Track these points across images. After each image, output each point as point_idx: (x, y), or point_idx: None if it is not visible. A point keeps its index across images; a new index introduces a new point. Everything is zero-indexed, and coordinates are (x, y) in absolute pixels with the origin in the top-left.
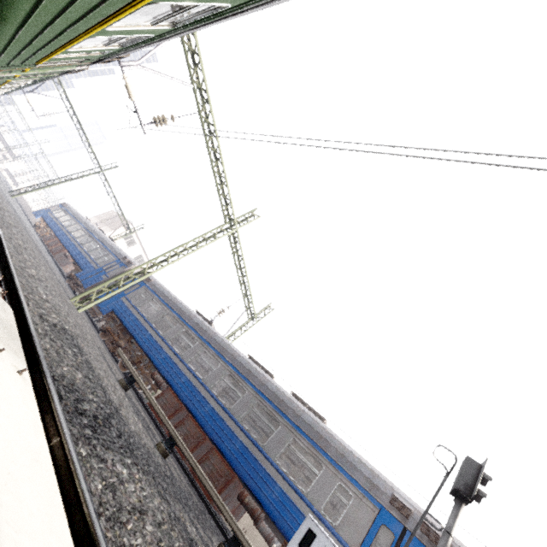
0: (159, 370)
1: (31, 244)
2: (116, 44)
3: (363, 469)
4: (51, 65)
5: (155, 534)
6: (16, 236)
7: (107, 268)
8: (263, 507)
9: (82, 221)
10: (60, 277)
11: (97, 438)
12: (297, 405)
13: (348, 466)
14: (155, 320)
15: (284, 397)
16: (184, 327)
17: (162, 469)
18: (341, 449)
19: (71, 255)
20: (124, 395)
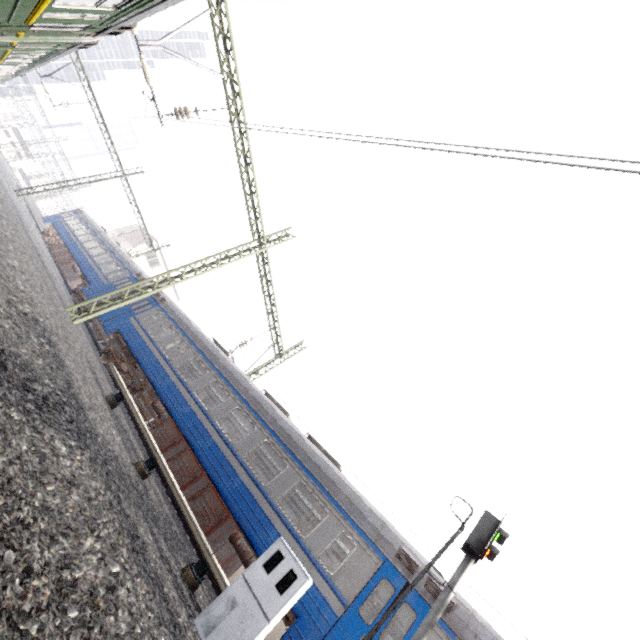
0: (161, 398)
1: (26, 242)
2: (111, 5)
3: (372, 519)
4: (48, 30)
5: (81, 504)
6: (5, 228)
7: (118, 285)
8: (255, 549)
9: (97, 231)
10: (61, 288)
11: (40, 414)
12: (310, 447)
13: (356, 514)
14: (164, 344)
15: (296, 437)
16: (195, 355)
17: (131, 481)
18: (351, 496)
19: (79, 268)
20: (107, 409)
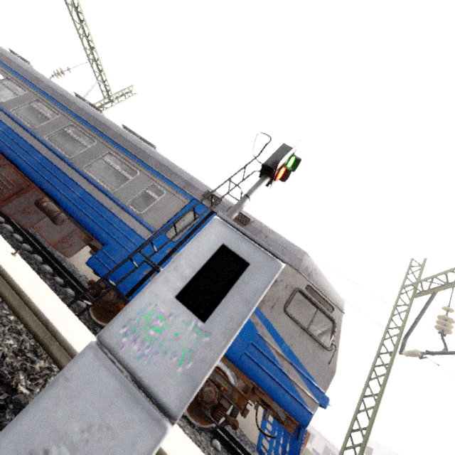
0: None
1: None
2: None
3: (182, 175)
4: None
5: None
6: None
7: None
8: (60, 204)
9: None
10: None
11: None
12: (122, 130)
13: (166, 172)
14: None
15: (107, 121)
16: None
17: None
18: (163, 161)
19: None
20: None
